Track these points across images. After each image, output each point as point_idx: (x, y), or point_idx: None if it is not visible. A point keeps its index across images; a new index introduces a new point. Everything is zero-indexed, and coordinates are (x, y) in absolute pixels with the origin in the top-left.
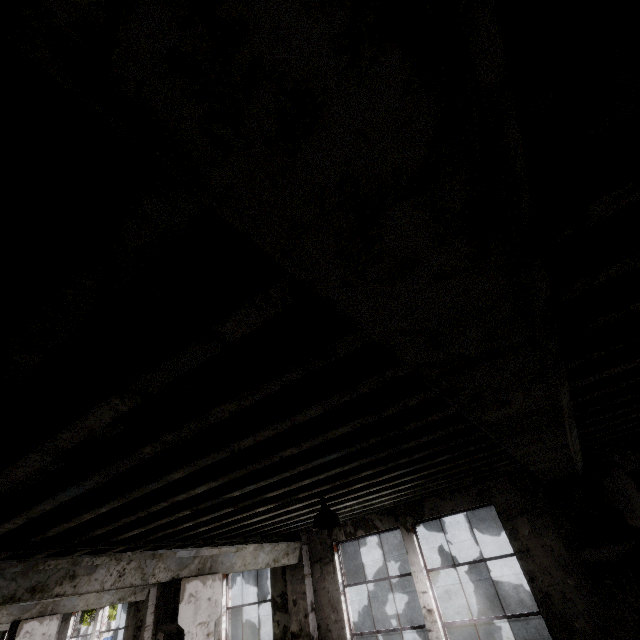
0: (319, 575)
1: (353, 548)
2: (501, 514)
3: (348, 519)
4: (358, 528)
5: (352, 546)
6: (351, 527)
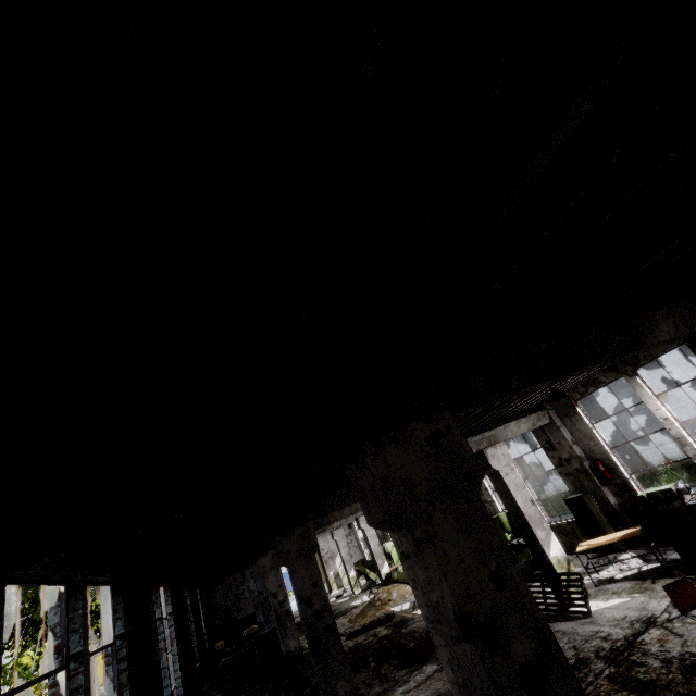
0: (570, 424)
1: (600, 395)
2: None
3: (577, 384)
4: (588, 387)
5: (598, 394)
6: (582, 388)
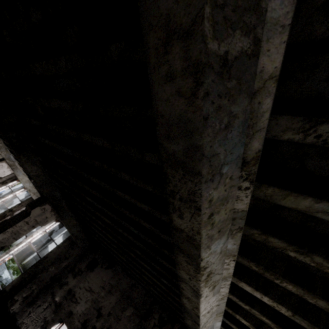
0: None
1: None
2: (69, 236)
3: None
4: None
5: None
6: None
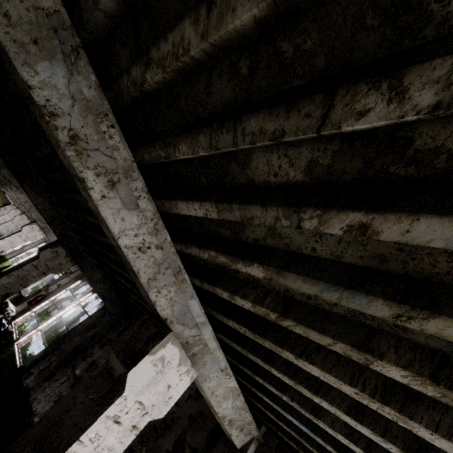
0: (71, 281)
1: None
2: (104, 306)
3: None
4: None
5: None
6: None
